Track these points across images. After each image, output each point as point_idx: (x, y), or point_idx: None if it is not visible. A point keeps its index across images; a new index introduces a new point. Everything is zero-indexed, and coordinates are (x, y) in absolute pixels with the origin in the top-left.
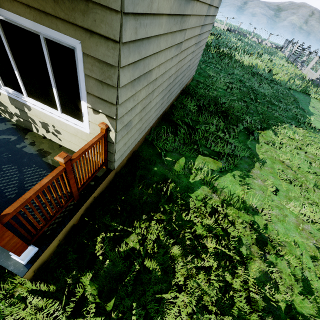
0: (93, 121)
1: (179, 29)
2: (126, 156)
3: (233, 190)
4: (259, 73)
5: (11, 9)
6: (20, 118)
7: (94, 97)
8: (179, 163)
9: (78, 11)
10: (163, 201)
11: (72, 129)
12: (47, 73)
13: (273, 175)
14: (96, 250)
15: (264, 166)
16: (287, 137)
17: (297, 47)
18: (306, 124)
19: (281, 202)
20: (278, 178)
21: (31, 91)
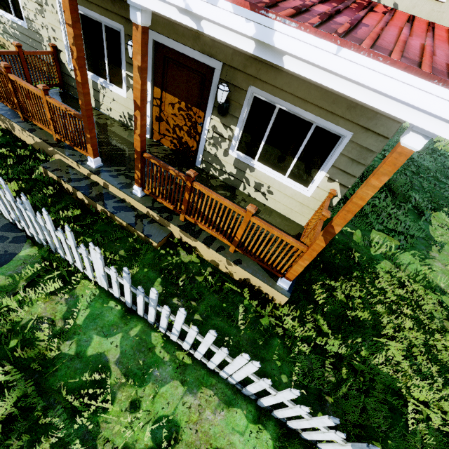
0: (322, 187)
1: None
2: None
3: (415, 268)
4: None
5: (301, 106)
6: (231, 176)
7: (337, 169)
8: (356, 235)
9: (364, 117)
10: (353, 268)
11: (290, 192)
12: (296, 147)
13: None
14: (315, 296)
15: (442, 250)
16: None
17: None
18: None
19: None
20: None
21: (265, 157)
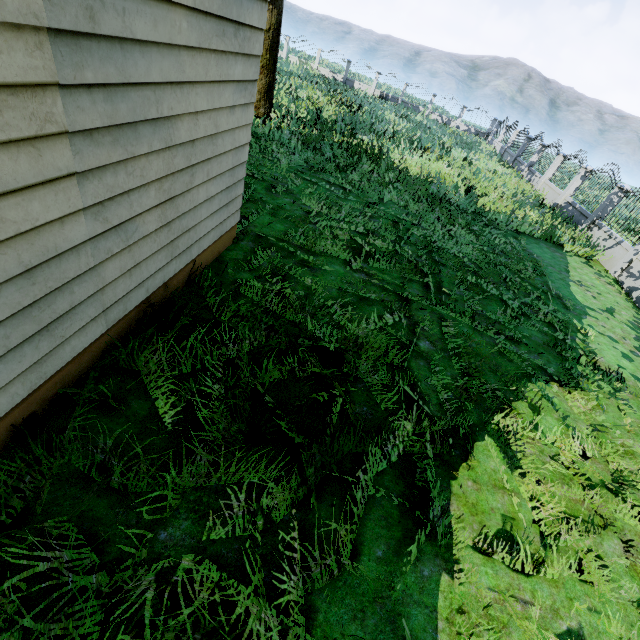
0: None
1: None
2: None
3: None
4: (445, 196)
5: None
6: None
7: None
8: None
9: None
10: None
11: None
12: None
13: None
14: None
15: None
16: (547, 456)
17: (516, 135)
18: (583, 364)
19: None
20: None
21: None
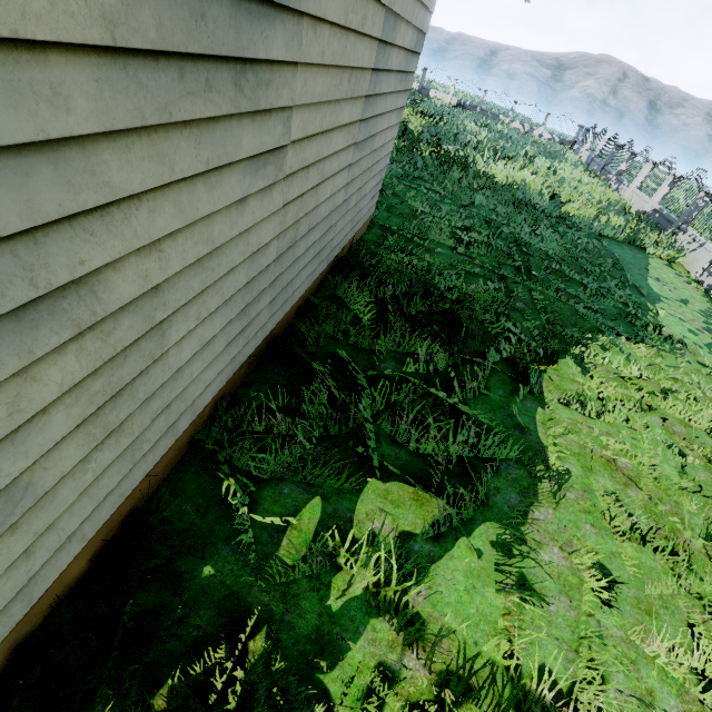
0: None
1: (242, 110)
2: (80, 555)
3: (477, 613)
4: (530, 201)
5: None
6: None
7: None
8: (298, 528)
9: None
10: None
11: None
12: None
13: (593, 518)
14: None
15: (565, 487)
16: (612, 374)
17: (604, 143)
18: (650, 330)
19: (628, 632)
20: (607, 530)
21: None
